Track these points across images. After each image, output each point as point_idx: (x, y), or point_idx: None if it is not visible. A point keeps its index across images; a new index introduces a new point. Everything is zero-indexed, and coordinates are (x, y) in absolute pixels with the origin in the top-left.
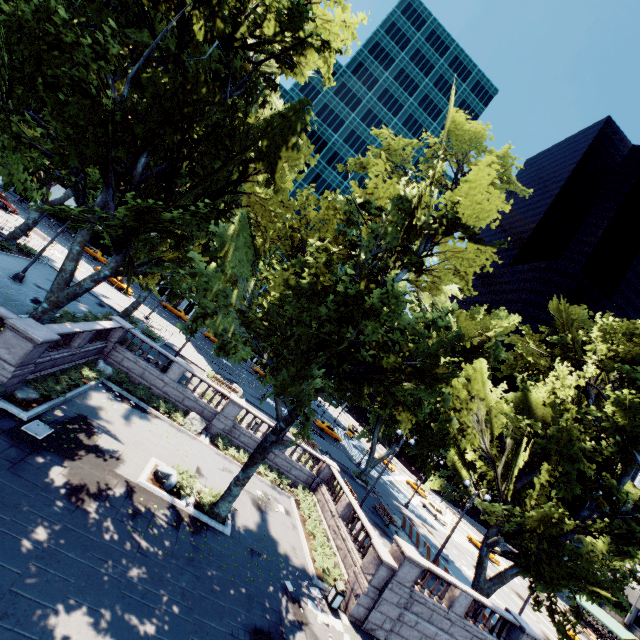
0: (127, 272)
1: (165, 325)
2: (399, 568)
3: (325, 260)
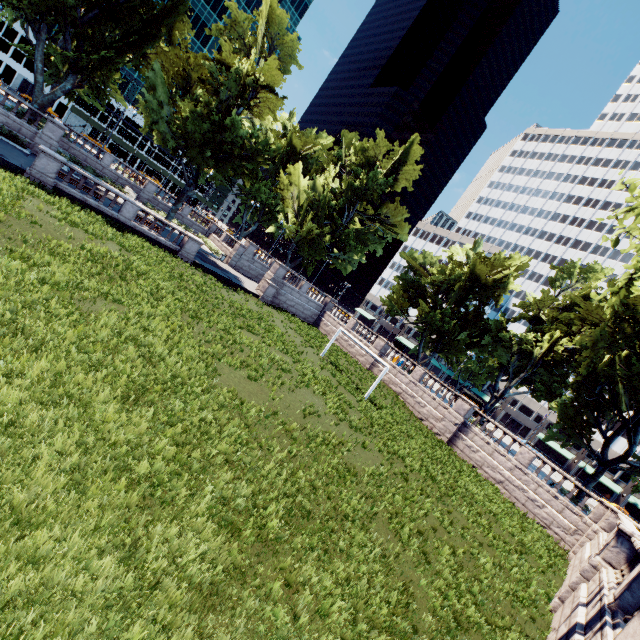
0: (99, 93)
1: None
2: (248, 247)
3: (206, 102)
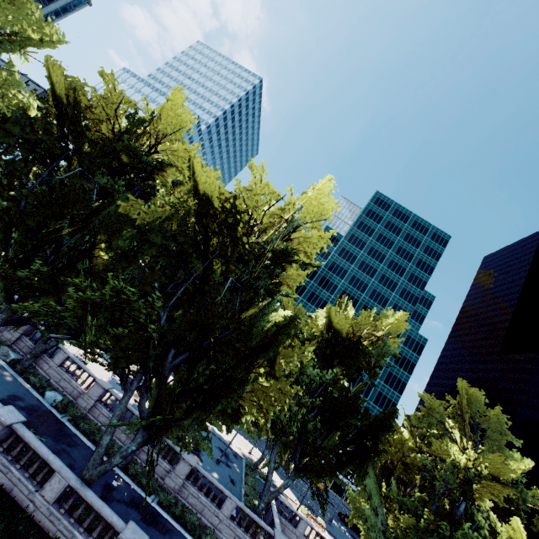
0: (318, 500)
1: (253, 451)
2: None
3: (433, 519)
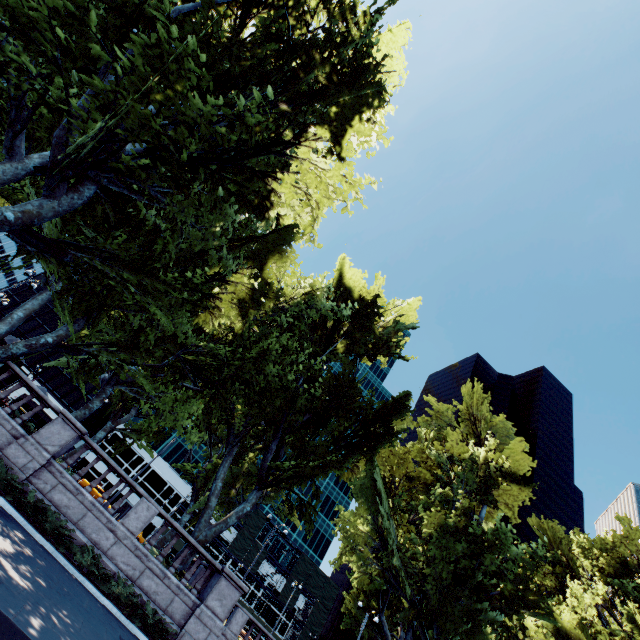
0: (301, 513)
1: None
2: None
3: (466, 507)
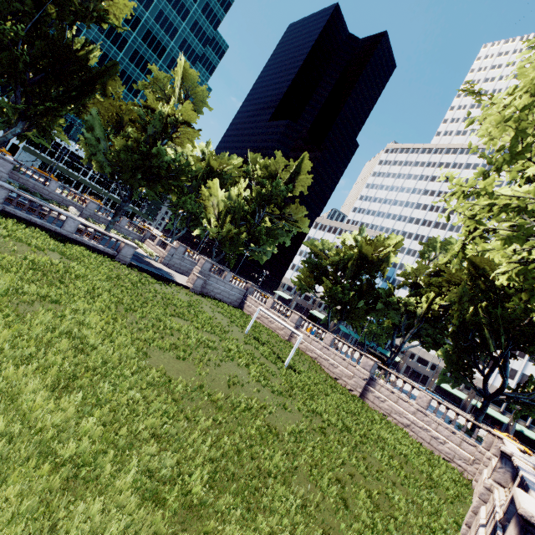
0: (45, 134)
1: None
2: (178, 248)
3: (136, 137)
